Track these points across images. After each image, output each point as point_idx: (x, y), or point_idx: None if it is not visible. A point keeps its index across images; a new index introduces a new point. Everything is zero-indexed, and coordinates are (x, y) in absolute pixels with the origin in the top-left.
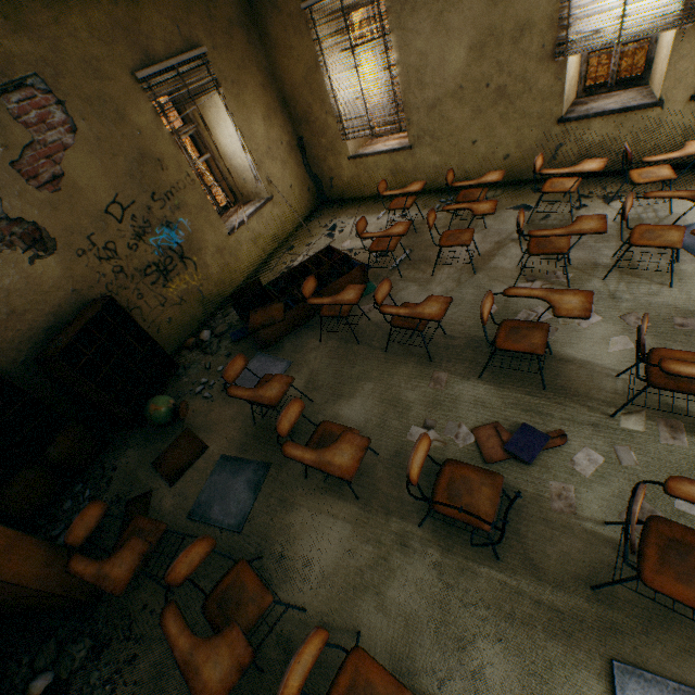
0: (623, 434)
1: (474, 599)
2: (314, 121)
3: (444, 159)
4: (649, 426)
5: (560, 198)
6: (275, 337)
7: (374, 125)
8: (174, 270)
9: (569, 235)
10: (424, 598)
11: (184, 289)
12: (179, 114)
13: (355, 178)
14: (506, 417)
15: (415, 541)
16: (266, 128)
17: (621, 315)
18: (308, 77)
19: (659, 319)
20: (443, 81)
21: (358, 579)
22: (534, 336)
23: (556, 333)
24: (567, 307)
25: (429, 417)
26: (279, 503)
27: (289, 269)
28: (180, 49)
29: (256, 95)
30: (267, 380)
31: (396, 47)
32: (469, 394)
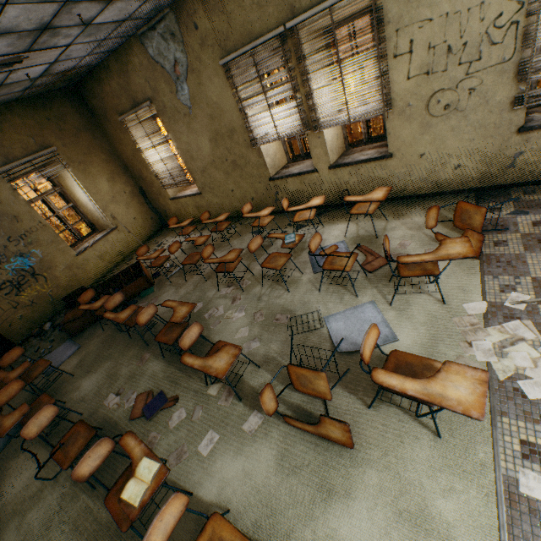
0: (205, 398)
1: (67, 518)
2: (145, 178)
3: (221, 200)
4: (221, 391)
5: (279, 225)
6: (80, 327)
7: (177, 181)
8: (26, 284)
9: (219, 262)
10: (43, 518)
11: (35, 295)
12: (51, 181)
13: (178, 211)
14: (159, 386)
15: (64, 477)
16: (111, 185)
17: (255, 312)
18: (135, 154)
19: (270, 315)
20: (204, 158)
21: (20, 506)
22: (176, 331)
23: (218, 325)
24: (178, 315)
25: (123, 386)
26: (14, 452)
27: (109, 278)
28: (35, 150)
29: (101, 167)
30: (39, 363)
31: (174, 139)
32: (152, 370)
